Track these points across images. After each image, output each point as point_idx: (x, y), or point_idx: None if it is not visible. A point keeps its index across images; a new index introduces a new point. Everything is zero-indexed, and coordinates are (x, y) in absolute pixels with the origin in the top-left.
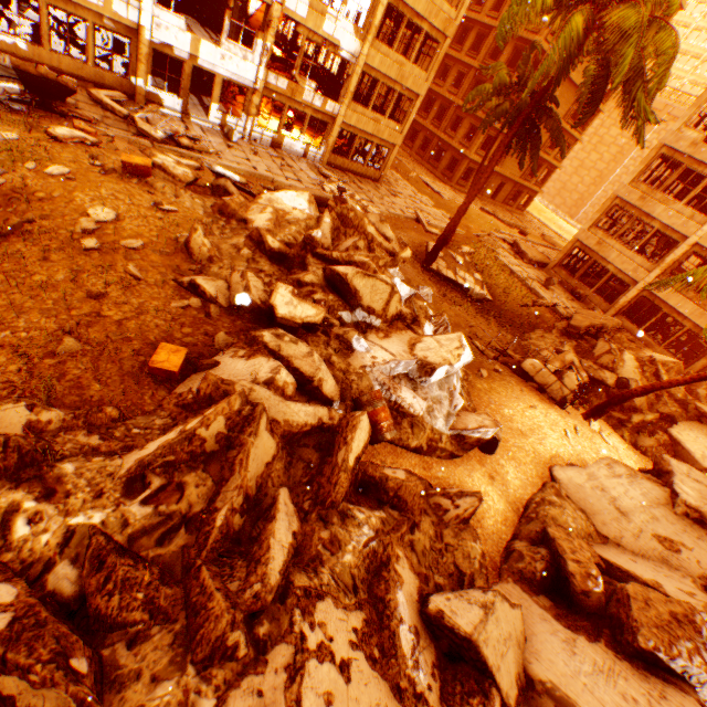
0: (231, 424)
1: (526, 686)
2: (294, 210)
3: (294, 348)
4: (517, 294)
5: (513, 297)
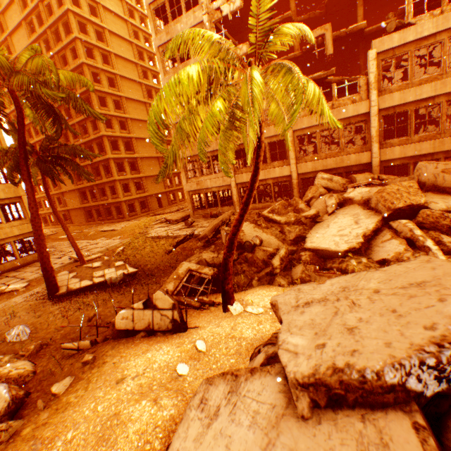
0: None
1: None
2: None
3: None
4: (162, 248)
5: (159, 253)
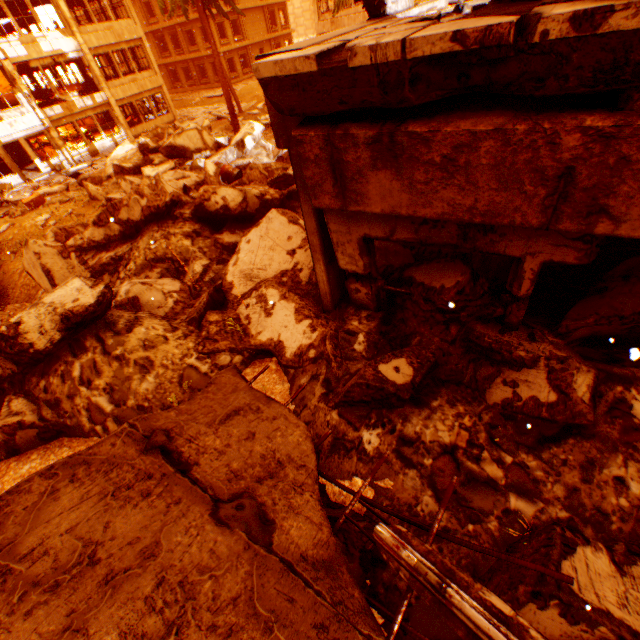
0: (153, 189)
1: None
2: (128, 153)
3: (167, 175)
4: None
5: None
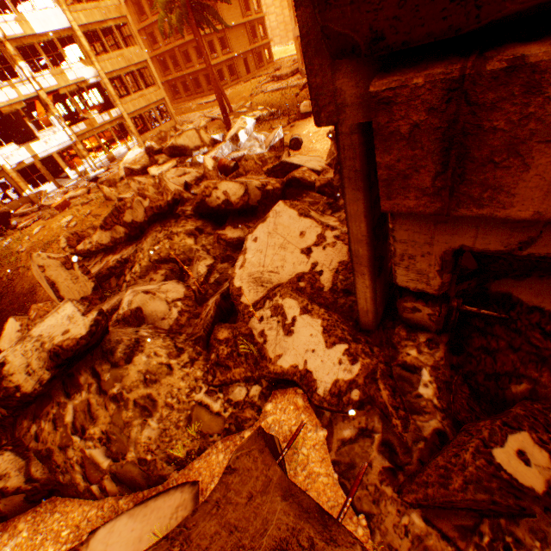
0: (156, 188)
1: (330, 168)
2: (137, 156)
3: (170, 173)
4: (289, 95)
5: (288, 99)
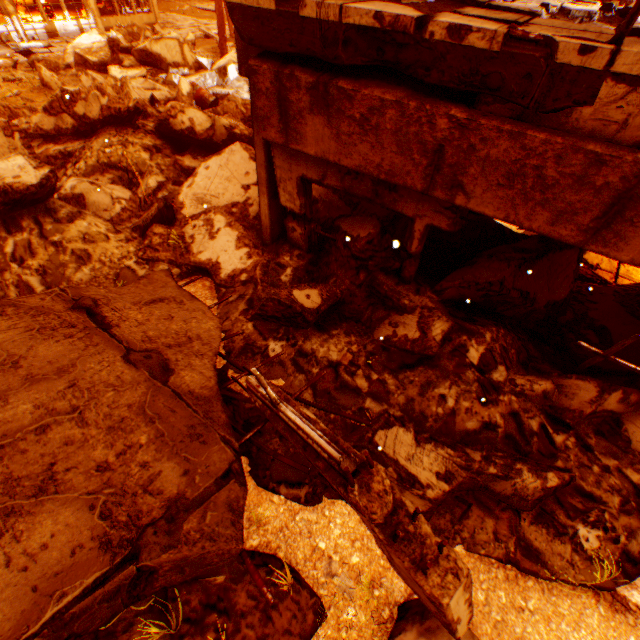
0: (117, 92)
1: None
2: (94, 45)
3: (136, 82)
4: None
5: None
